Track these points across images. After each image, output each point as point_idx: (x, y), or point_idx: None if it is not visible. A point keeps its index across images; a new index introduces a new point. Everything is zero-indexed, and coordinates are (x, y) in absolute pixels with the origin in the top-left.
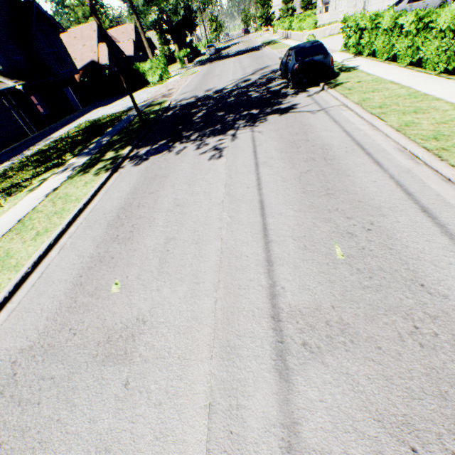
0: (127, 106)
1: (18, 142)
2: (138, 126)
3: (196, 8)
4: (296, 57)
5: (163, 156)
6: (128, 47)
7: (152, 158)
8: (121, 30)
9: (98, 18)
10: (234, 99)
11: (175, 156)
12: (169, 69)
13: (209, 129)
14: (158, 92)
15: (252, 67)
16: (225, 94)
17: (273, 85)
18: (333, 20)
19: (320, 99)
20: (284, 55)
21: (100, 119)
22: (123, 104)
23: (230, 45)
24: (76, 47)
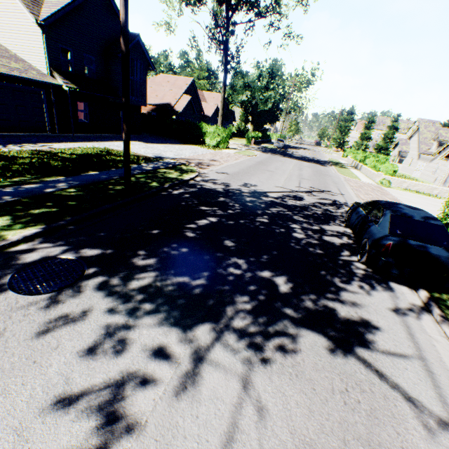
0: (159, 154)
1: (25, 132)
2: (120, 188)
3: (284, 108)
4: (391, 225)
5: (18, 313)
6: (209, 109)
7: (0, 299)
8: (213, 95)
9: (127, 43)
10: (267, 221)
11: (29, 338)
12: (235, 140)
13: (182, 275)
14: (202, 156)
15: (310, 181)
16: (261, 203)
17: (330, 230)
18: (404, 172)
19: (431, 347)
20: (365, 202)
21: (117, 152)
22: (159, 150)
23: (299, 147)
24: (164, 88)
